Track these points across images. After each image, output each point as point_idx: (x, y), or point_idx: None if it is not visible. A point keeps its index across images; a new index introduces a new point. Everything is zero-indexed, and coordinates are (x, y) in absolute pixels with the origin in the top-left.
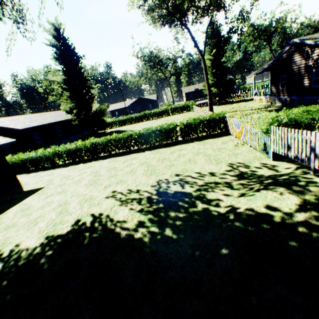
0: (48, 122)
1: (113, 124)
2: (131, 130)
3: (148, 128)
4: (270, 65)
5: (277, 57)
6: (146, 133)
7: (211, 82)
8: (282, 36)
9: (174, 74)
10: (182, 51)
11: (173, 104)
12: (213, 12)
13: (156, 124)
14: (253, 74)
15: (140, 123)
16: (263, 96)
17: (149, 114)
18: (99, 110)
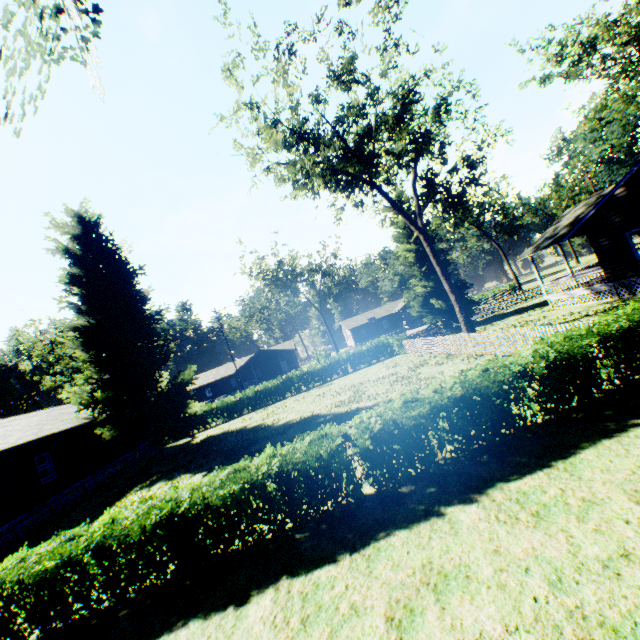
0: (8, 444)
1: (209, 418)
2: (271, 423)
3: (401, 401)
4: (586, 218)
5: (604, 196)
6: (411, 421)
7: (424, 289)
8: (502, 214)
9: (328, 295)
10: (335, 256)
11: (337, 351)
12: (415, 160)
13: (337, 395)
14: (530, 252)
15: (281, 402)
16: (580, 288)
17: (298, 378)
18: (176, 385)
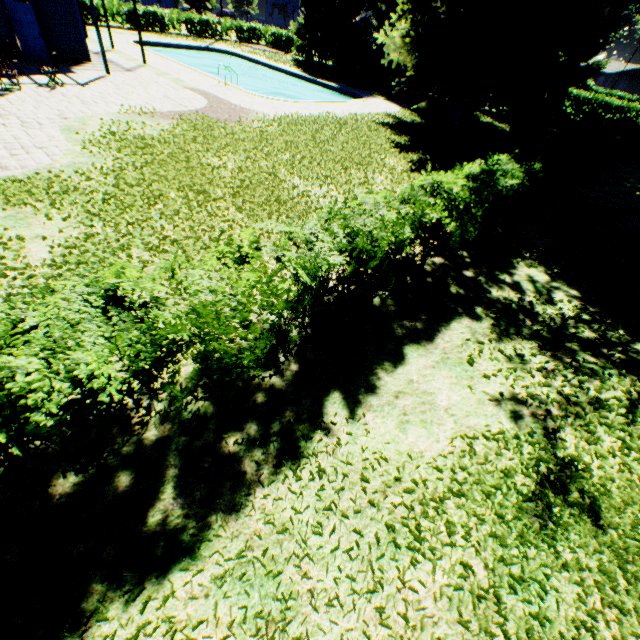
0: None
1: None
2: None
3: None
4: None
5: None
6: None
7: None
8: None
9: None
10: None
11: None
12: None
13: None
14: None
15: None
16: None
17: None
18: (595, 66)
